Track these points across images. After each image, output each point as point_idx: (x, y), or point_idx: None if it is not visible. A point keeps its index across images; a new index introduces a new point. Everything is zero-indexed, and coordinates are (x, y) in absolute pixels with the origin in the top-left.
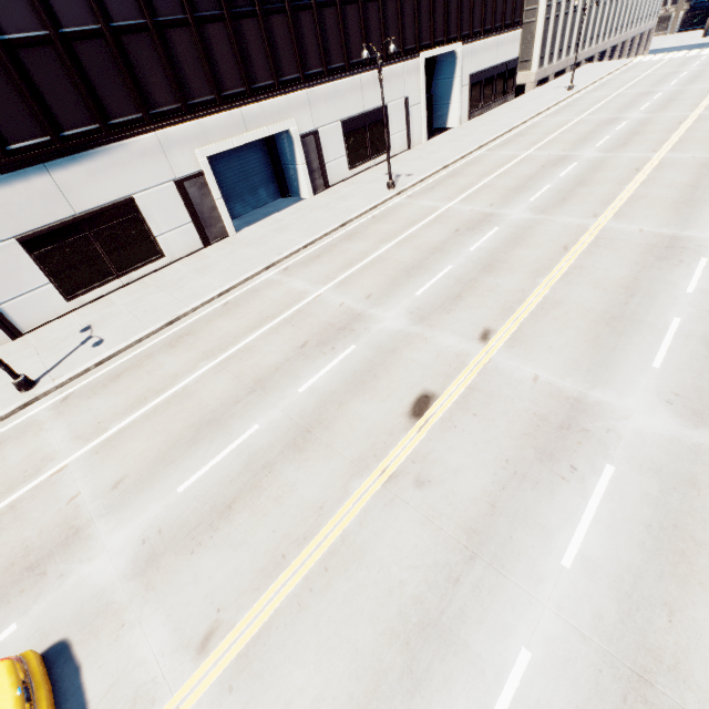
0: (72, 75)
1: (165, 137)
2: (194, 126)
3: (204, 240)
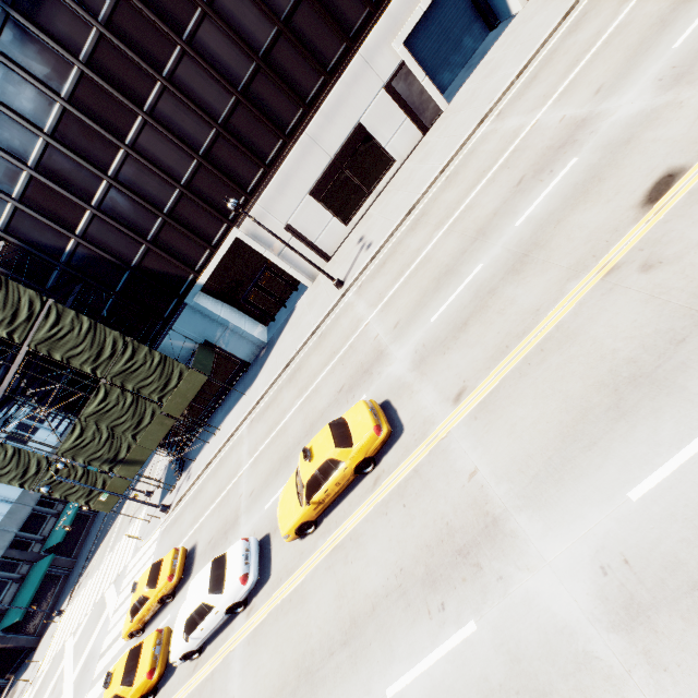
0: (298, 50)
1: (366, 51)
2: (384, 21)
3: (421, 130)
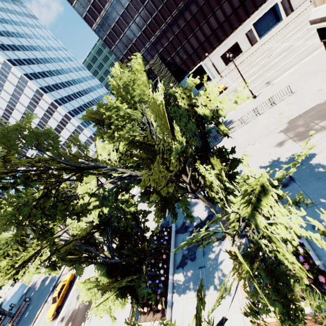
0: (228, 24)
1: (243, 25)
2: (249, 19)
3: (251, 45)
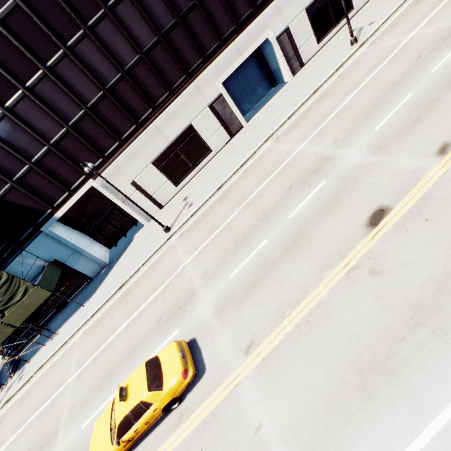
0: (153, 72)
1: (198, 83)
2: (211, 68)
3: (230, 135)
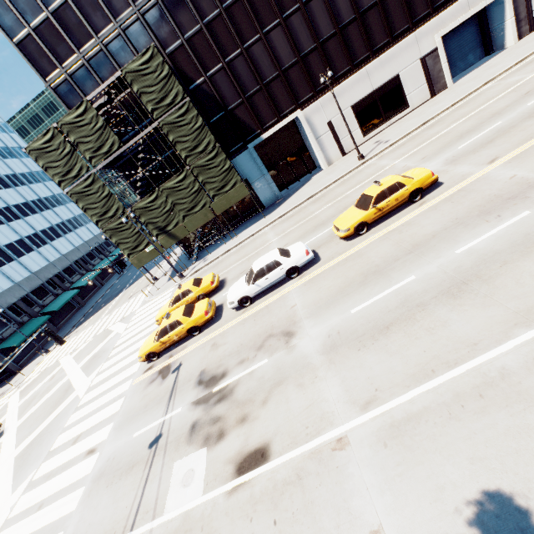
0: (381, 17)
1: (418, 34)
2: (435, 20)
3: (431, 94)
